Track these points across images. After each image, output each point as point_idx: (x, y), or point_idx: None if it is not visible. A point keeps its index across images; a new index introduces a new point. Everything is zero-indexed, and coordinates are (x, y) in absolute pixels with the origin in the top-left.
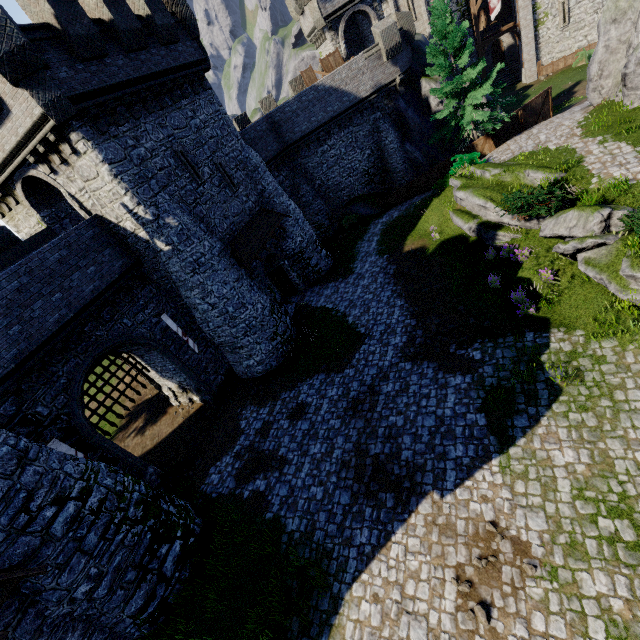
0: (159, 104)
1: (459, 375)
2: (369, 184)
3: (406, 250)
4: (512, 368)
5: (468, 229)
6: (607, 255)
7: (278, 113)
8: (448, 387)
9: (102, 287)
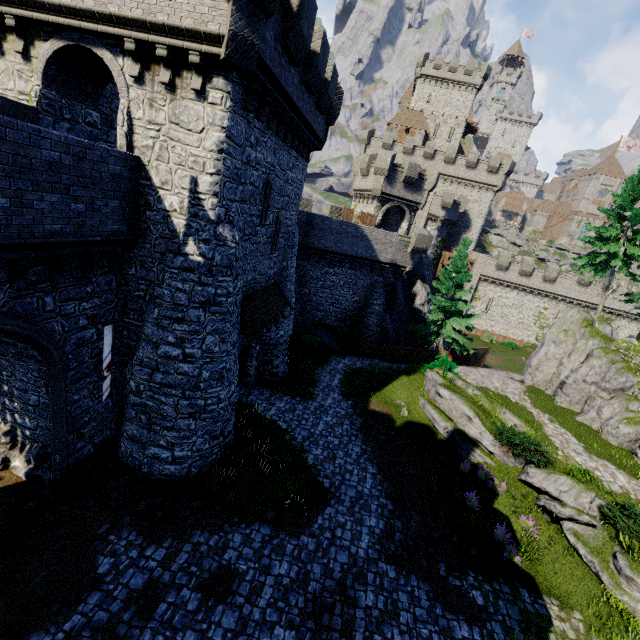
0: (284, 136)
1: (464, 621)
2: (341, 321)
3: (372, 408)
4: (524, 639)
5: (444, 427)
6: (594, 538)
7: (319, 219)
8: (454, 637)
9: (70, 237)
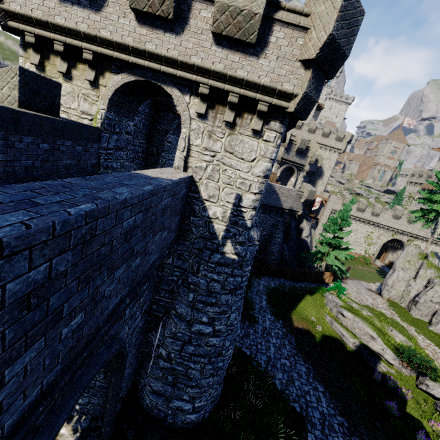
0: None
1: None
2: None
3: (296, 325)
4: None
5: (353, 342)
6: None
7: None
8: None
9: (157, 261)
